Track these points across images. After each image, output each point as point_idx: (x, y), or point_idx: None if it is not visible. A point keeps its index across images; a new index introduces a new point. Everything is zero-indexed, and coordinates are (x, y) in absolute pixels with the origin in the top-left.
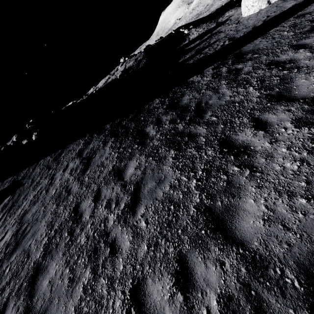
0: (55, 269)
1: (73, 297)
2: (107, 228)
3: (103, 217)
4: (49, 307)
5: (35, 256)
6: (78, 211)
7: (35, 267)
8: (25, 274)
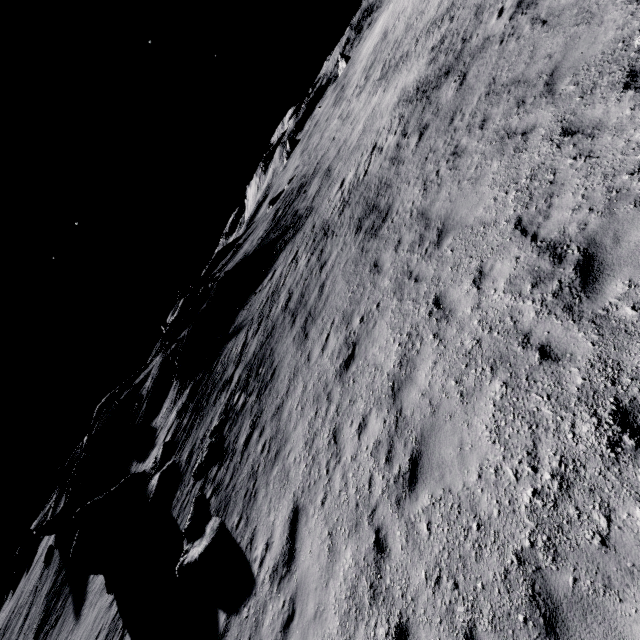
0: None
1: None
2: None
3: None
4: None
5: None
6: None
7: None
8: None
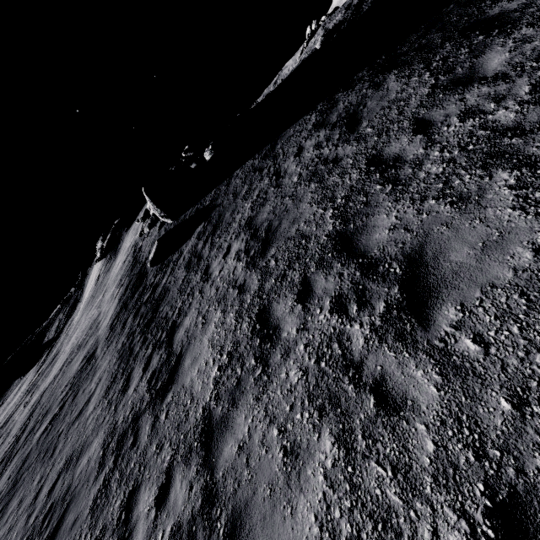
0: (390, 217)
1: (489, 206)
2: (504, 125)
3: (471, 127)
4: (429, 239)
5: (323, 231)
6: (385, 159)
7: (334, 237)
8: (317, 249)
